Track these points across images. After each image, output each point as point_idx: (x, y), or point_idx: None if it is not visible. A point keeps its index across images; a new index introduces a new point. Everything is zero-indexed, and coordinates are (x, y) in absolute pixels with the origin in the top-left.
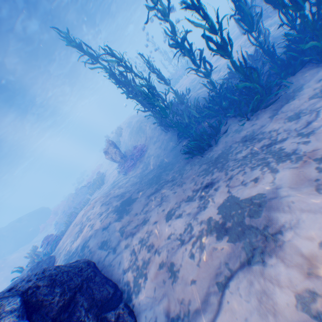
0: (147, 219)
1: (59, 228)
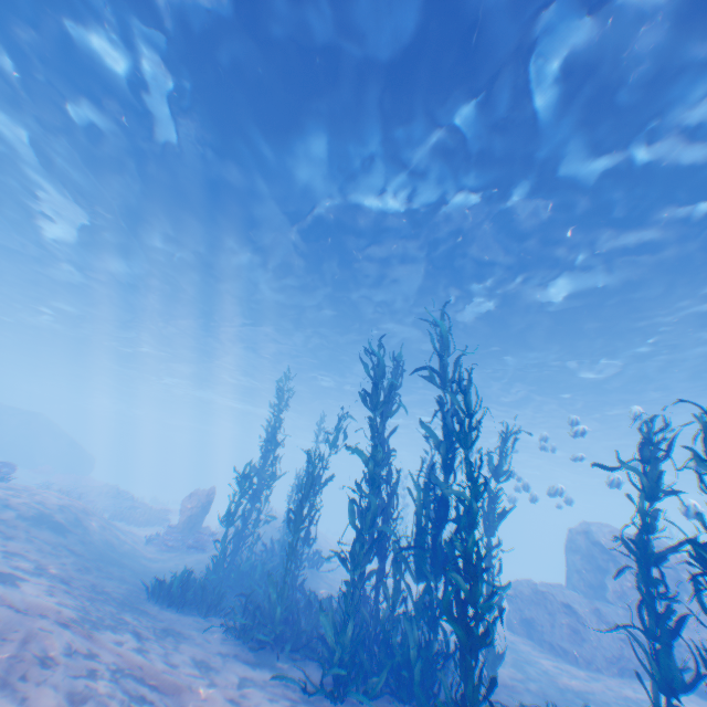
0: (14, 538)
1: None
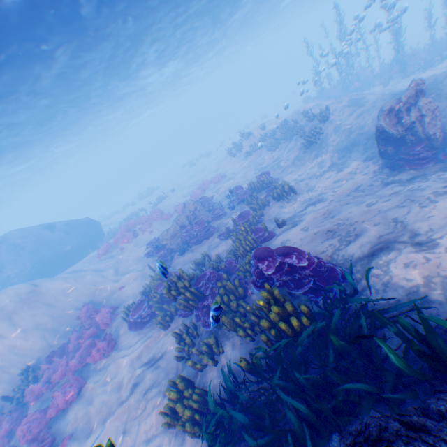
0: None
1: (165, 256)
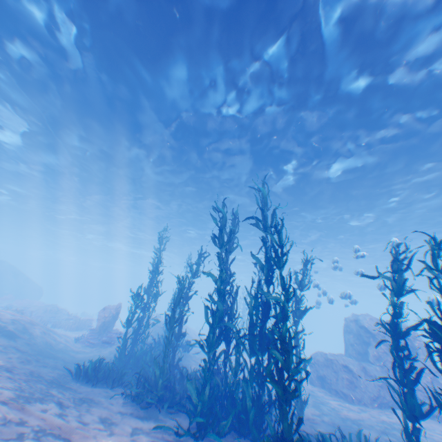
0: None
1: None
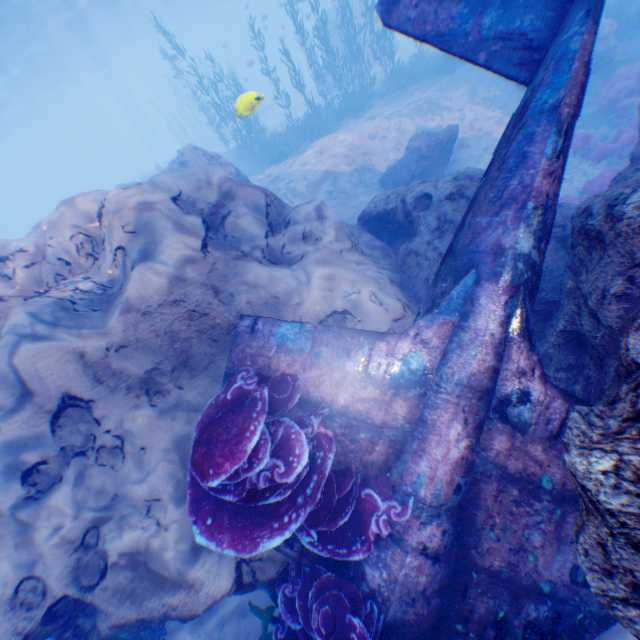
0: None
1: None
